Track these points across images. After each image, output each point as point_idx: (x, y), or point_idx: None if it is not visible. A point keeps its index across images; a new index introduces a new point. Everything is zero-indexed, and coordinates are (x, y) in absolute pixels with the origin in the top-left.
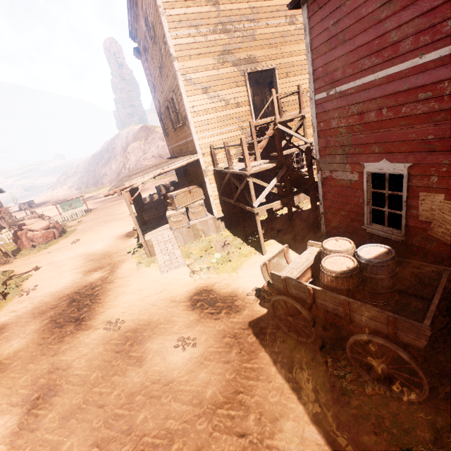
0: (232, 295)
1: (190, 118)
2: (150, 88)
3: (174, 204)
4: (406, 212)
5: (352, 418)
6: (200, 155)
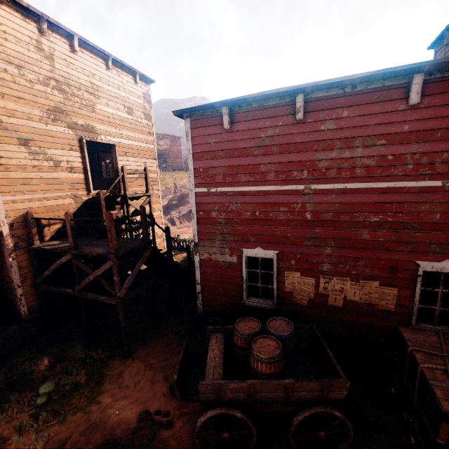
0: (109, 448)
1: None
2: None
3: None
4: (276, 286)
5: None
6: (5, 225)
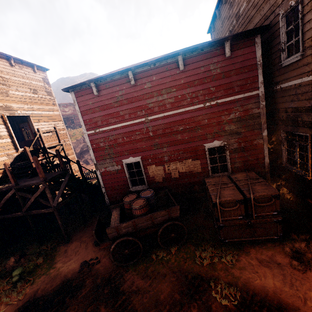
0: (65, 283)
1: None
2: None
3: None
4: (145, 175)
5: (177, 266)
6: None
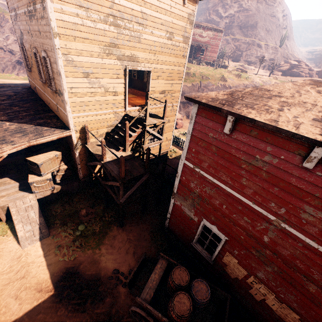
0: (96, 279)
1: (67, 98)
2: (7, 3)
3: (39, 170)
4: (217, 253)
5: None
6: (73, 131)
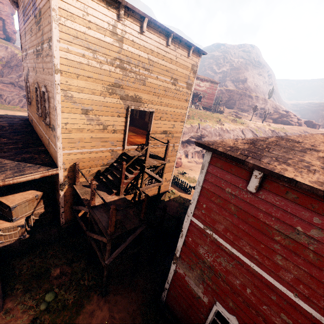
0: None
1: (60, 134)
2: (21, 45)
3: (10, 214)
4: None
5: None
6: (61, 169)
